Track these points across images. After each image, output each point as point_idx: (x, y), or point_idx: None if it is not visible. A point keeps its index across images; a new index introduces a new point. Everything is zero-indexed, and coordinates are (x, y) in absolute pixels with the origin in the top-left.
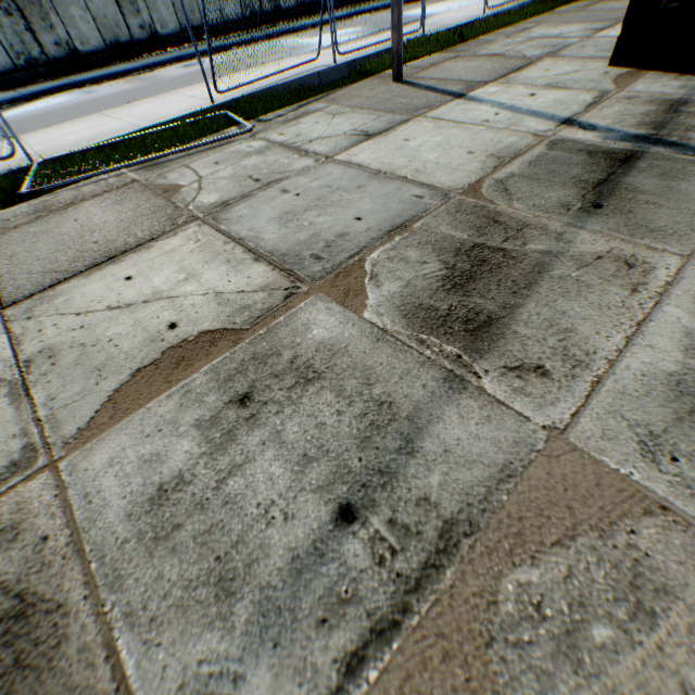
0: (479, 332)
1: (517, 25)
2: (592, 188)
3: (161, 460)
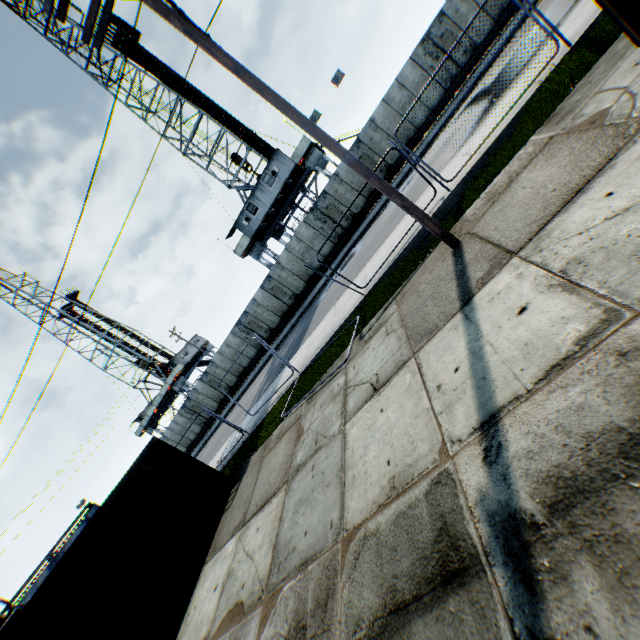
0: None
1: None
2: (388, 611)
3: None
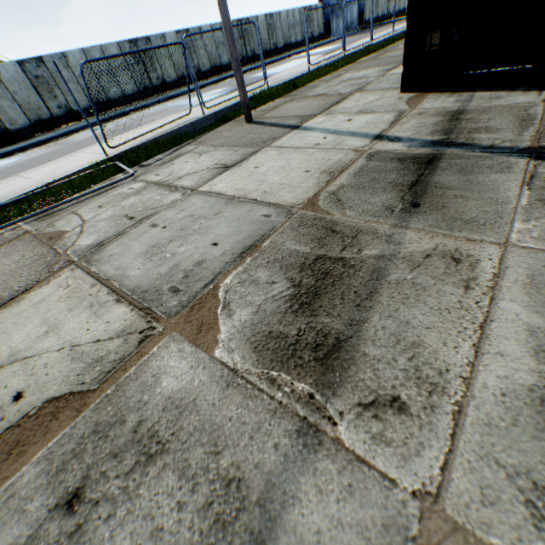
0: (329, 360)
1: (332, 73)
2: (408, 189)
3: None
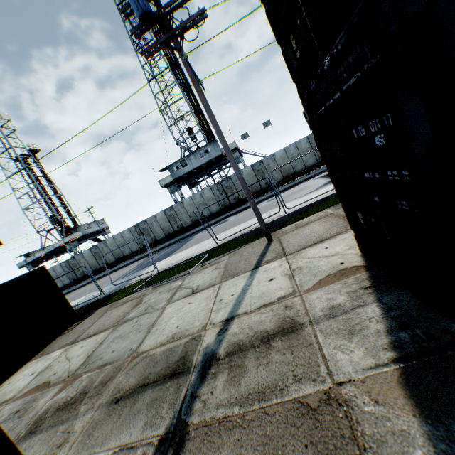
0: (30, 433)
1: None
2: (138, 386)
3: (2, 417)
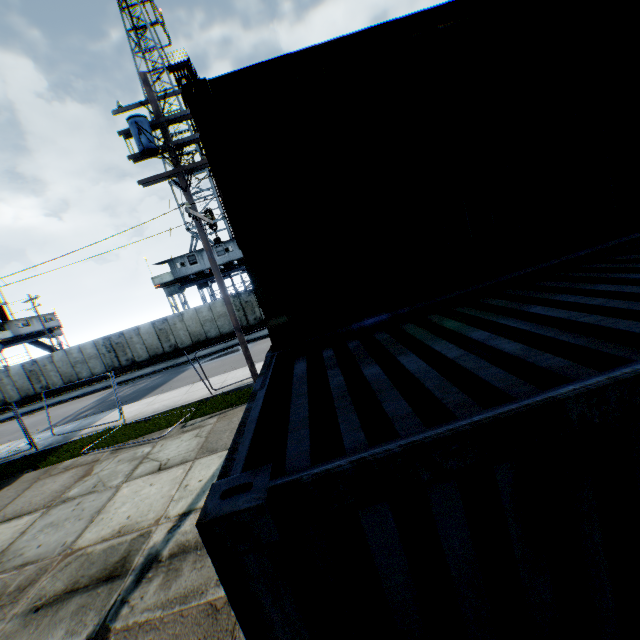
0: None
1: None
2: (66, 591)
3: None
